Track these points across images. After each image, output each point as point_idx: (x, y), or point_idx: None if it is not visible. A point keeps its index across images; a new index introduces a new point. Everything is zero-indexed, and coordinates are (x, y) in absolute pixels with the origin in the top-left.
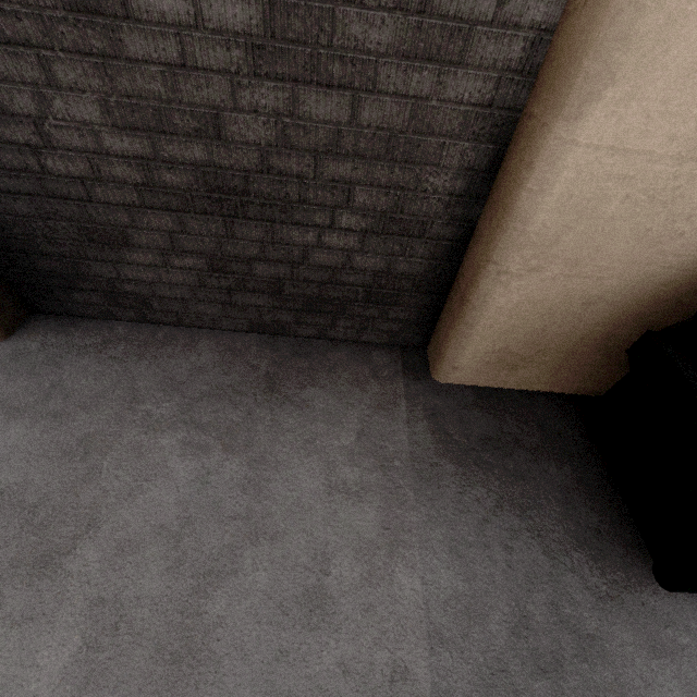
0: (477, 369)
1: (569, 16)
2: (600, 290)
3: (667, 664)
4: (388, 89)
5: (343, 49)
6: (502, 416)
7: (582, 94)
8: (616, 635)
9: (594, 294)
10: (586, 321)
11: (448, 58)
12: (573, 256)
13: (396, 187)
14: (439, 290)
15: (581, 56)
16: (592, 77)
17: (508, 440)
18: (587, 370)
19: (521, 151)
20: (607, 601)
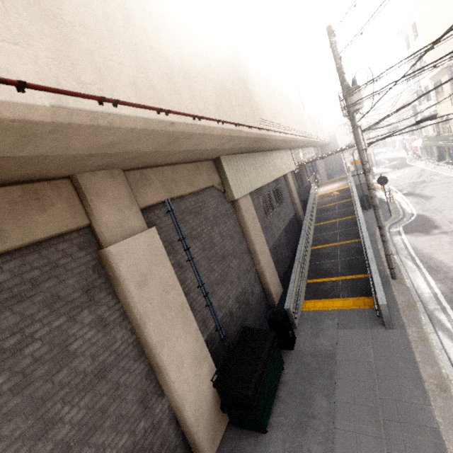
0: (211, 449)
1: (171, 403)
2: (208, 410)
3: (276, 443)
4: (155, 440)
5: (146, 447)
6: (225, 449)
7: (182, 408)
8: (270, 451)
9: (209, 412)
10: (213, 414)
11: (160, 425)
12: (201, 415)
13: (167, 449)
14: (188, 449)
15: (178, 406)
16: (182, 406)
17: (231, 452)
18: (223, 417)
19: (180, 418)
20: (265, 449)
